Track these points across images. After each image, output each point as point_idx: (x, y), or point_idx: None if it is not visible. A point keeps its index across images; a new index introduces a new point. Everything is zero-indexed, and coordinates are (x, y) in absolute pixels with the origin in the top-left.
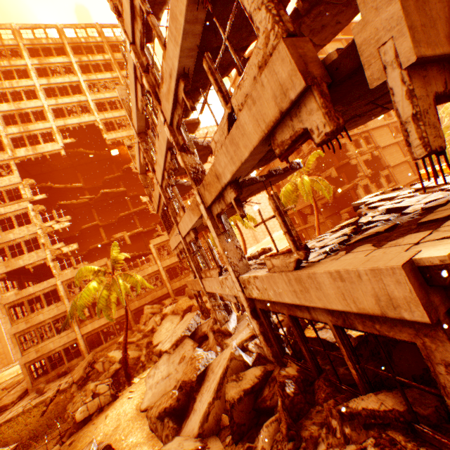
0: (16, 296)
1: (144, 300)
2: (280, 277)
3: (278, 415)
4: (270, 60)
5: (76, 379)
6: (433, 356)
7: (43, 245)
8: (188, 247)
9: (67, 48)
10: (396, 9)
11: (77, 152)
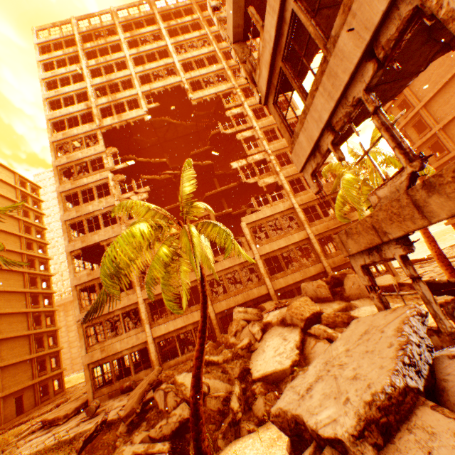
0: (88, 277)
1: (233, 300)
2: None
3: None
4: None
5: (125, 412)
6: None
7: (119, 219)
8: None
9: (156, 17)
10: None
11: (162, 121)
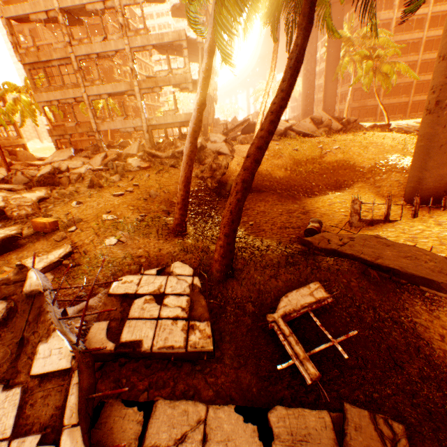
0: None
1: None
2: (170, 116)
3: None
4: (187, 74)
5: None
6: None
7: None
8: (90, 103)
9: None
10: None
11: None
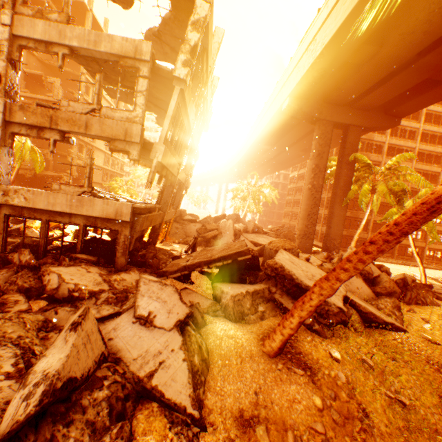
0: None
1: None
2: (64, 196)
3: (15, 269)
4: (134, 124)
5: None
6: (123, 233)
7: None
8: None
9: None
10: (163, 149)
11: None
